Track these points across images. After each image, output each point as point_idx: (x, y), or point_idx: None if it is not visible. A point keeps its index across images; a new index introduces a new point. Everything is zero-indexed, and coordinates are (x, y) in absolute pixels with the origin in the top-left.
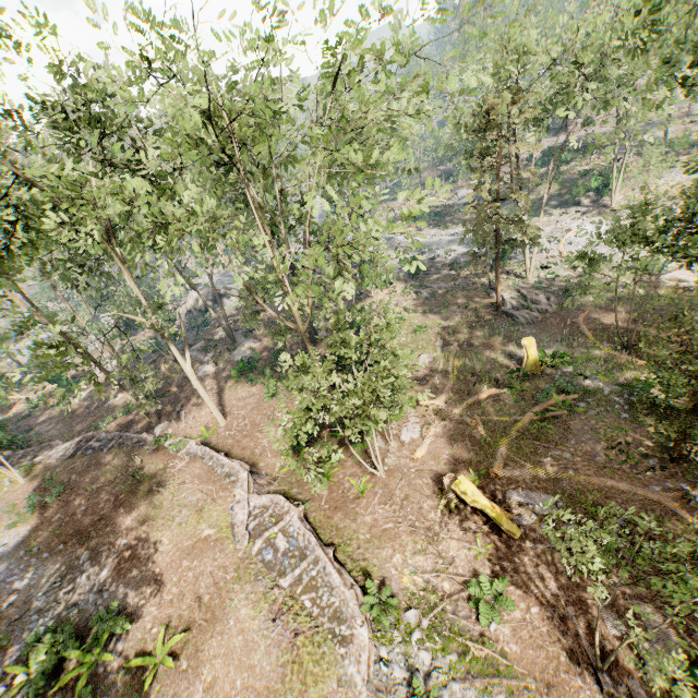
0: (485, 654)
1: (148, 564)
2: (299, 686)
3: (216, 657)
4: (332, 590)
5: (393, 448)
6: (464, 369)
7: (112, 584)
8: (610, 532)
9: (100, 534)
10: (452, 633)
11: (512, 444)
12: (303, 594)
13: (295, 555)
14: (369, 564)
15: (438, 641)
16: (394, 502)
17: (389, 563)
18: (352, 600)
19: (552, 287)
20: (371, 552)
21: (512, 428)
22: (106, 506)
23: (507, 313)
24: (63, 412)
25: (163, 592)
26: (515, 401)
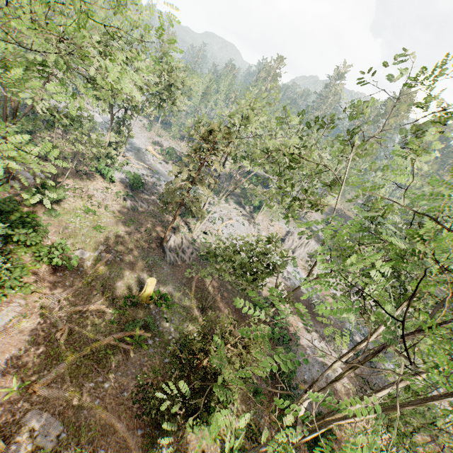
0: None
1: None
2: None
3: None
4: None
5: None
6: (101, 277)
7: None
8: None
9: None
10: None
11: (76, 361)
12: None
13: None
14: None
15: None
16: None
17: None
18: None
19: (200, 247)
20: None
21: (87, 346)
22: None
23: (164, 249)
24: None
25: None
26: (112, 321)
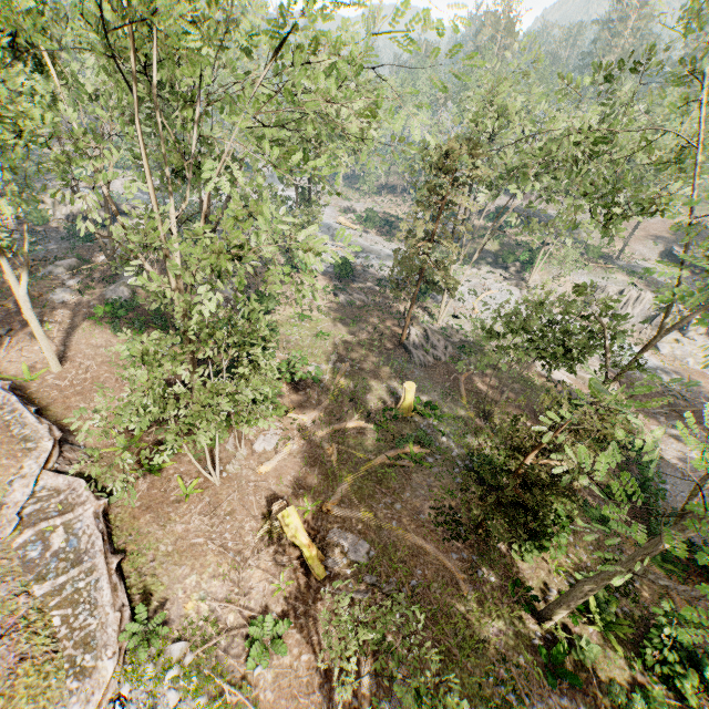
0: (237, 700)
1: None
2: None
3: None
4: (94, 609)
5: (241, 455)
6: (345, 391)
7: None
8: (402, 590)
9: None
10: (214, 671)
11: (356, 482)
12: (57, 609)
13: (68, 558)
14: (156, 581)
15: (195, 681)
16: (217, 514)
17: (181, 584)
18: (114, 625)
19: (454, 338)
20: (165, 568)
21: (362, 466)
22: None
23: (407, 348)
24: None
25: None
26: (377, 439)
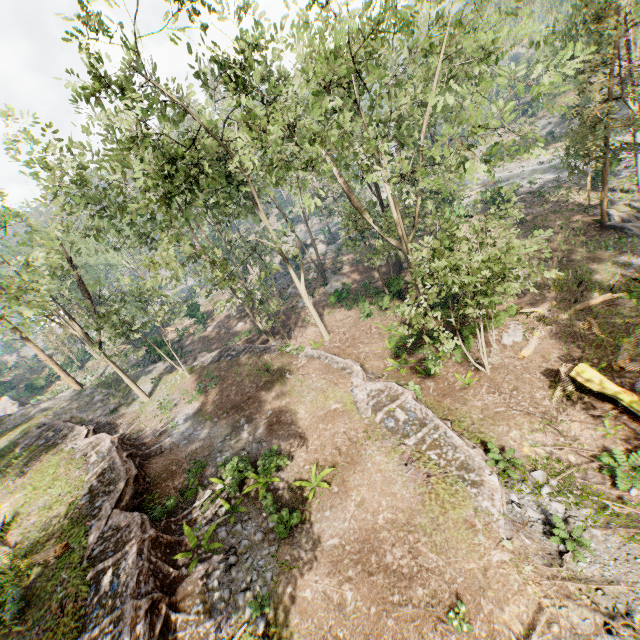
0: (627, 512)
1: (292, 426)
2: (439, 509)
3: (361, 486)
4: (455, 448)
5: (495, 350)
6: (566, 281)
7: (267, 438)
8: None
9: (251, 408)
10: (584, 493)
11: (636, 342)
12: (428, 451)
13: (415, 423)
14: (485, 436)
15: (570, 497)
16: (502, 392)
17: (507, 436)
18: (477, 456)
19: None
20: (486, 427)
21: (635, 327)
22: (251, 390)
23: (614, 227)
24: (201, 338)
25: (307, 444)
26: (635, 305)
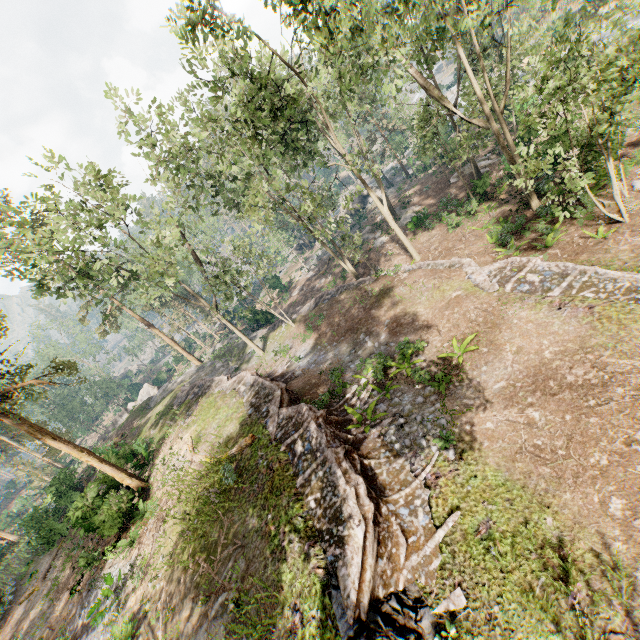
0: None
1: (415, 323)
2: (615, 327)
3: (512, 338)
4: (614, 280)
5: (627, 199)
6: None
7: (393, 339)
8: None
9: (366, 325)
10: None
11: None
12: (580, 292)
13: (554, 278)
14: None
15: None
16: None
17: None
18: None
19: None
20: None
21: None
22: (359, 314)
23: None
24: (288, 303)
25: (438, 329)
26: None
